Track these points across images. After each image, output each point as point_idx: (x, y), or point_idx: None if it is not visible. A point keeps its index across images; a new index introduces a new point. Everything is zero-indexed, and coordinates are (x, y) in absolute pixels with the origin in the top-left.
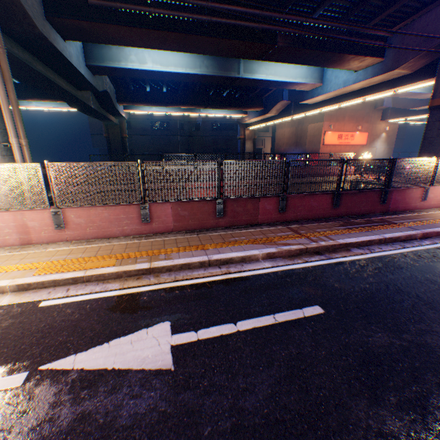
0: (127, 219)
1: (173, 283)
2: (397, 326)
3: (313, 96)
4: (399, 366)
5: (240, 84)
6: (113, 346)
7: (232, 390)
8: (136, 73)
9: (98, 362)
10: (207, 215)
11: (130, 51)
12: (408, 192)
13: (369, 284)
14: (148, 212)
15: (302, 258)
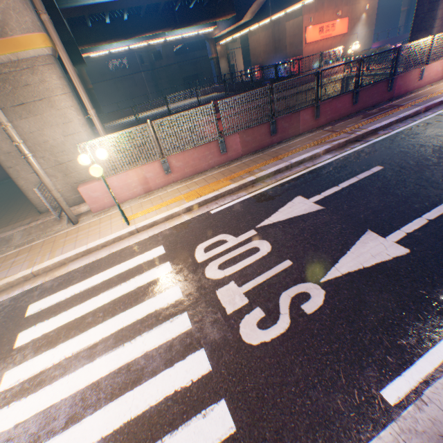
0: (210, 155)
1: (278, 182)
2: (427, 162)
3: None
4: (434, 175)
5: None
6: (282, 212)
7: (360, 205)
8: (111, 5)
9: (283, 217)
10: (264, 136)
11: None
12: (408, 75)
13: (402, 148)
14: (224, 145)
15: (349, 147)
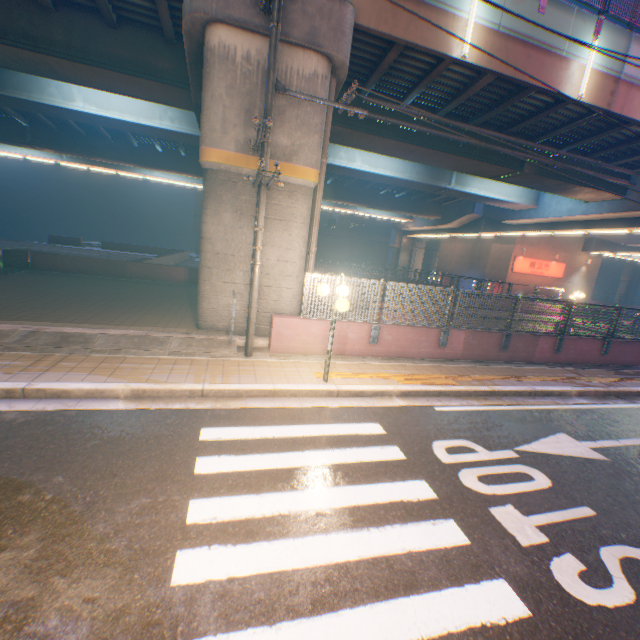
0: (425, 342)
1: (521, 406)
2: None
3: (521, 218)
4: None
5: (443, 194)
6: (546, 443)
7: None
8: (337, 169)
9: (550, 450)
10: (491, 347)
11: (341, 147)
12: None
13: None
14: (446, 337)
15: (608, 399)
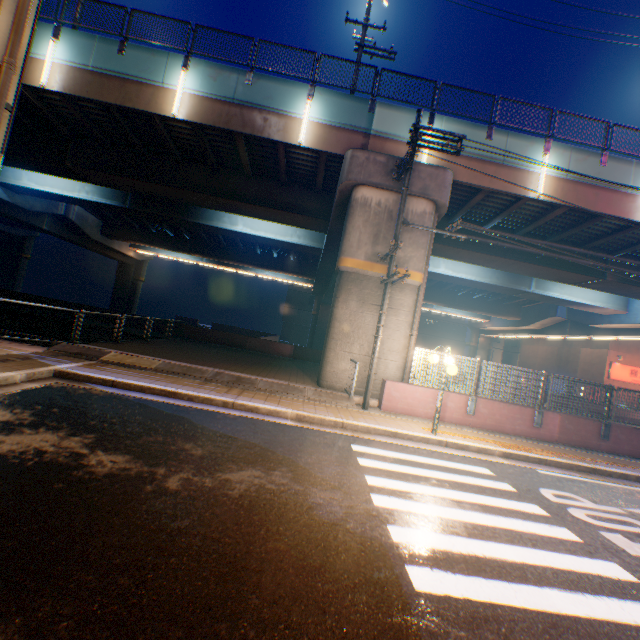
0: (519, 419)
1: (628, 486)
2: None
3: (611, 321)
4: None
5: (523, 296)
6: None
7: None
8: None
9: None
10: (589, 434)
11: None
12: None
13: None
14: (540, 417)
15: None
